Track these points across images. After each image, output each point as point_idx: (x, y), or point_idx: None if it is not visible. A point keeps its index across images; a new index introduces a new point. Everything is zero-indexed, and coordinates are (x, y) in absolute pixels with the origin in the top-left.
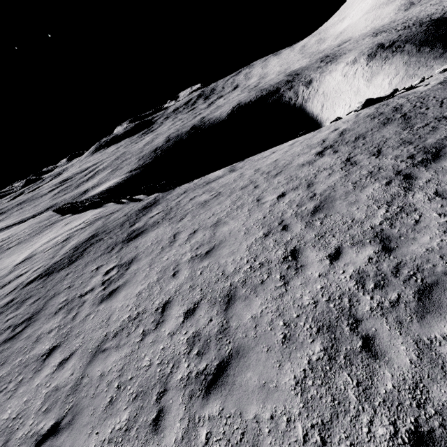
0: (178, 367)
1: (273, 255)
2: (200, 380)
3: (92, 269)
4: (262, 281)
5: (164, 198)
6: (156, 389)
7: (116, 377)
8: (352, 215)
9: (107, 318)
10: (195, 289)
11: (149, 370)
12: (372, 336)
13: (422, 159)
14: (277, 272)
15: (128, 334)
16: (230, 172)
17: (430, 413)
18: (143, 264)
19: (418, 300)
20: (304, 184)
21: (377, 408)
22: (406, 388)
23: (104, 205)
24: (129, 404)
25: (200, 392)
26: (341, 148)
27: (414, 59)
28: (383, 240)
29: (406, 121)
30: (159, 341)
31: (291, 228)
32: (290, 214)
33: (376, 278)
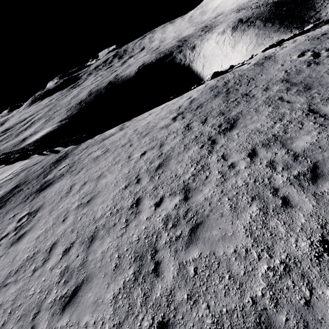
0: (50, 293)
1: (125, 204)
2: (61, 301)
3: (10, 217)
4: (114, 224)
5: (72, 152)
6: (33, 311)
7: (10, 305)
8: (176, 171)
9: (13, 258)
10: (74, 232)
11: (32, 297)
12: (160, 262)
13: (224, 128)
14: (125, 216)
15: (25, 270)
16: (120, 130)
17: (171, 309)
18: (45, 212)
19: (189, 235)
20: (158, 144)
21: (148, 310)
22: (165, 295)
23: (30, 157)
24: (15, 325)
25: (59, 310)
26: (187, 115)
27: (262, 32)
28: (186, 191)
29: (227, 95)
30: (43, 275)
31: (141, 181)
32: (144, 169)
33: (174, 220)
